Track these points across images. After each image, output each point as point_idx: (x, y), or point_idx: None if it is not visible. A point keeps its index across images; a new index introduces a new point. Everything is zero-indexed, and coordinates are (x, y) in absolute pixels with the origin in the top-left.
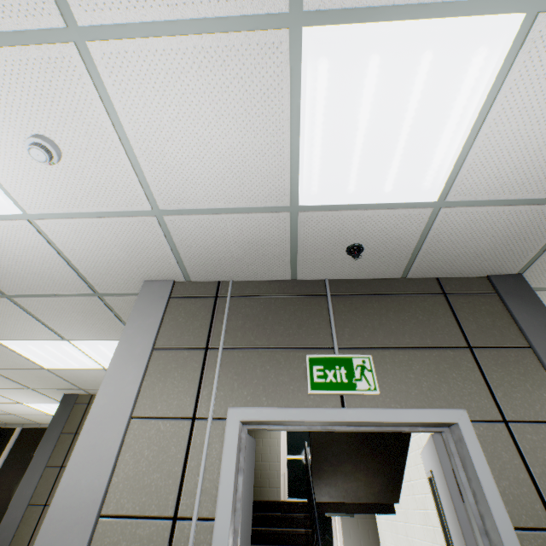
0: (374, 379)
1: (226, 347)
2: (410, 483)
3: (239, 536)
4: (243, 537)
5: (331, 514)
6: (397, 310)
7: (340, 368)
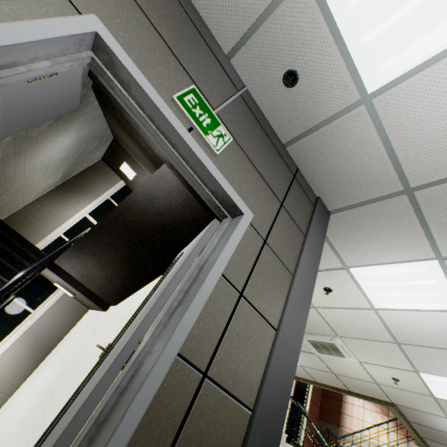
0: (222, 147)
1: (137, 1)
2: (138, 296)
3: None
4: None
5: (60, 283)
6: (267, 149)
7: (208, 118)
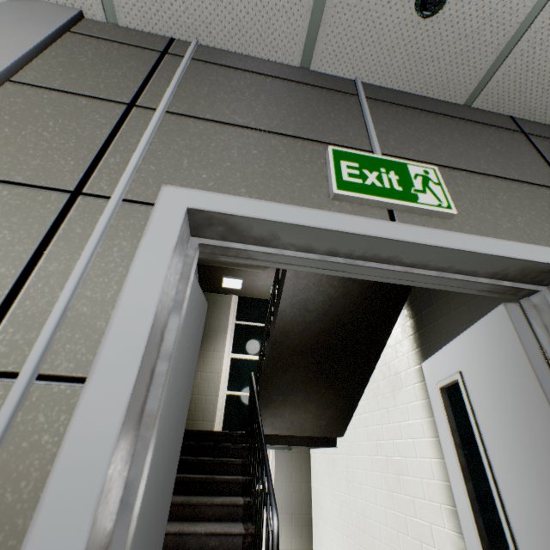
0: (445, 195)
1: (173, 111)
2: (364, 415)
3: (155, 429)
4: (166, 443)
5: (268, 447)
6: (464, 133)
7: (389, 172)
